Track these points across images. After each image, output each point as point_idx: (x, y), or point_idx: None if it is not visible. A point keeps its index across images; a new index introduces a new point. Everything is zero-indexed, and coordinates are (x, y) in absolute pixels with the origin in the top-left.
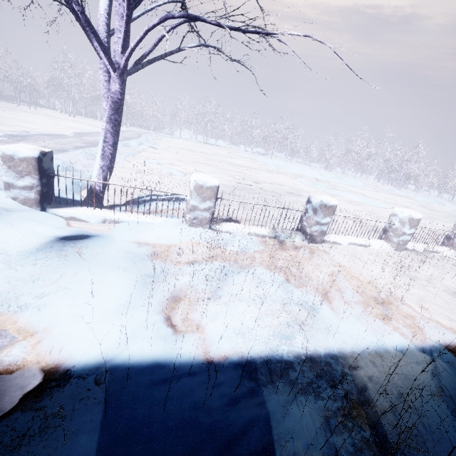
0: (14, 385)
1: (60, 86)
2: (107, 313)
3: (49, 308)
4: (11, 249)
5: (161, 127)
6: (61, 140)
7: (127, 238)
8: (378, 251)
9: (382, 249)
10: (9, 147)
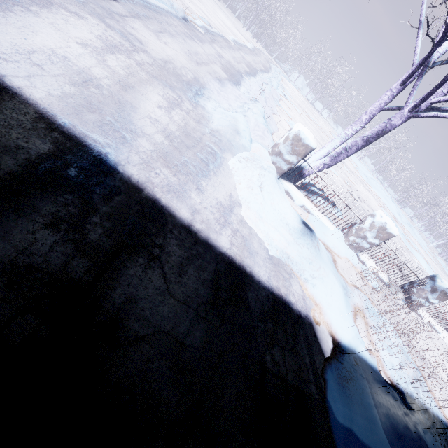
0: (323, 337)
1: None
2: (342, 311)
3: (317, 289)
4: (289, 222)
5: (285, 60)
6: (234, 54)
7: (320, 236)
8: (442, 341)
9: (444, 341)
10: (305, 132)
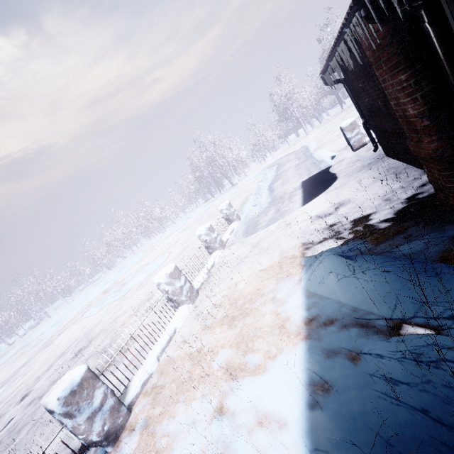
0: None
1: None
2: None
3: None
4: None
5: None
6: None
7: None
8: (185, 323)
9: (187, 315)
10: None
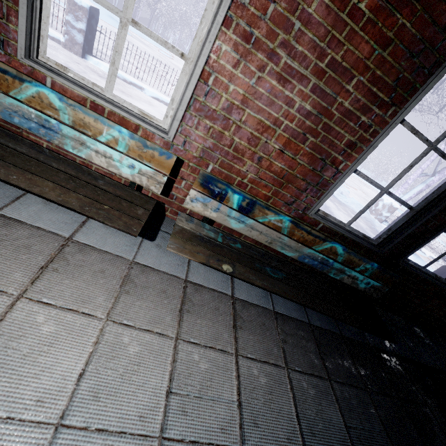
0: None
1: (188, 23)
2: None
3: None
4: None
5: None
6: None
7: None
8: None
9: None
10: (394, 203)
